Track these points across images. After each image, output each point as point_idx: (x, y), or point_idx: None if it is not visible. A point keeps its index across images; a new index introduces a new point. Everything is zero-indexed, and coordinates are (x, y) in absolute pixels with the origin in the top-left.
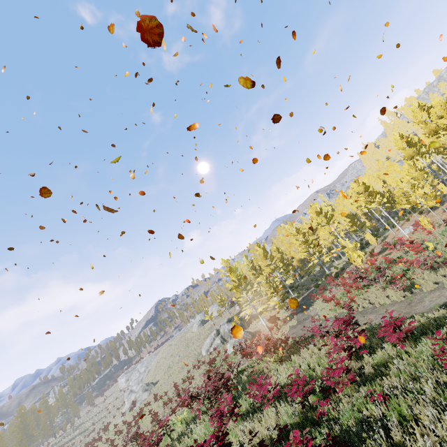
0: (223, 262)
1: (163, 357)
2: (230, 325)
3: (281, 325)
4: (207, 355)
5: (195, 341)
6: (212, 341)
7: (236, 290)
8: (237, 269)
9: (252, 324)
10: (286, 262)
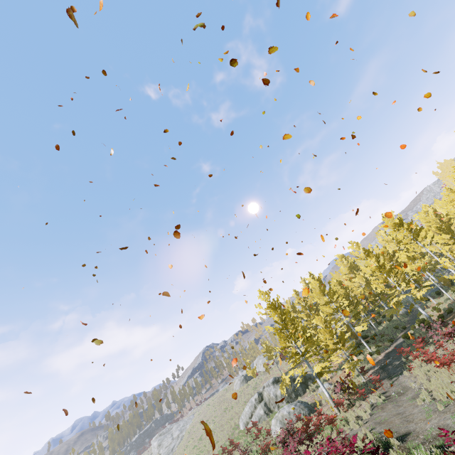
0: (260, 294)
1: (199, 420)
2: (277, 388)
3: (356, 399)
4: (244, 432)
5: (235, 405)
6: (252, 409)
7: (279, 335)
8: (280, 306)
9: (309, 389)
10: (353, 301)
